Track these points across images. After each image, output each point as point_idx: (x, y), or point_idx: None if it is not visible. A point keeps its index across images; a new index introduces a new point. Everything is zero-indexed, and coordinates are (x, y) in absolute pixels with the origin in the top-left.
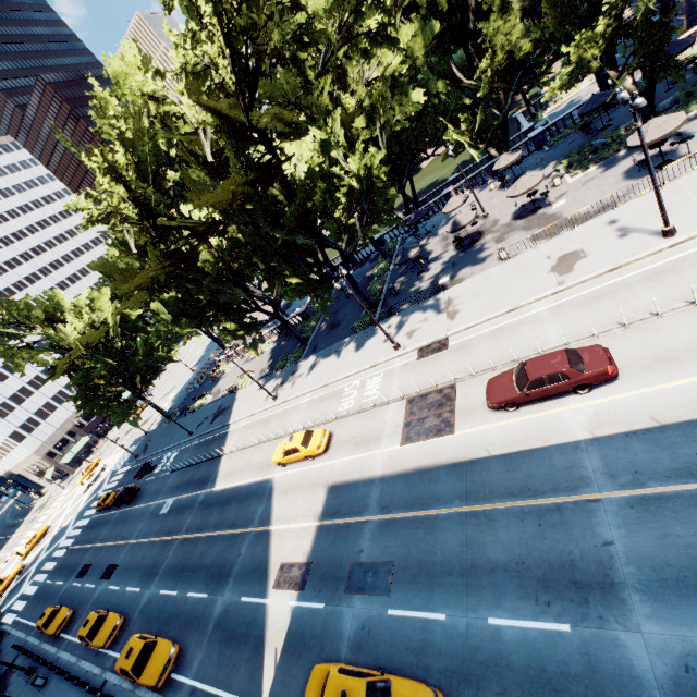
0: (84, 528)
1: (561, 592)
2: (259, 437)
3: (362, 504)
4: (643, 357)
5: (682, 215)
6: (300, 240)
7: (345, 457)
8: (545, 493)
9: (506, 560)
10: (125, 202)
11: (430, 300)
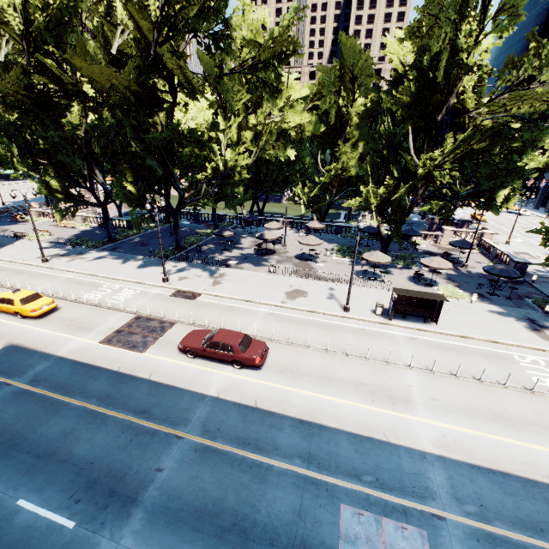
0: None
1: (95, 495)
2: None
3: (21, 370)
4: (282, 364)
5: (358, 305)
6: (151, 162)
7: (49, 330)
8: (156, 419)
9: (83, 457)
10: (16, 14)
11: (214, 267)
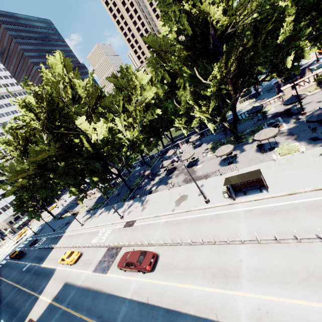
0: (2, 265)
1: None
2: (67, 243)
3: (65, 298)
4: (165, 263)
5: (216, 193)
6: (91, 166)
7: (77, 269)
8: (104, 321)
9: None
10: (14, 152)
11: (144, 197)
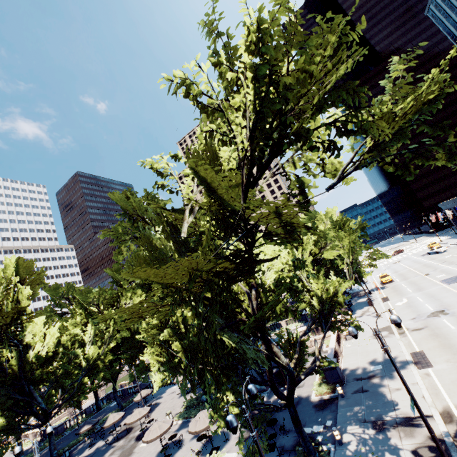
0: None
1: None
2: None
3: None
4: None
5: None
6: None
7: None
8: None
9: None
10: None
11: None
